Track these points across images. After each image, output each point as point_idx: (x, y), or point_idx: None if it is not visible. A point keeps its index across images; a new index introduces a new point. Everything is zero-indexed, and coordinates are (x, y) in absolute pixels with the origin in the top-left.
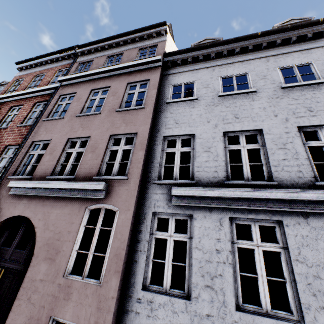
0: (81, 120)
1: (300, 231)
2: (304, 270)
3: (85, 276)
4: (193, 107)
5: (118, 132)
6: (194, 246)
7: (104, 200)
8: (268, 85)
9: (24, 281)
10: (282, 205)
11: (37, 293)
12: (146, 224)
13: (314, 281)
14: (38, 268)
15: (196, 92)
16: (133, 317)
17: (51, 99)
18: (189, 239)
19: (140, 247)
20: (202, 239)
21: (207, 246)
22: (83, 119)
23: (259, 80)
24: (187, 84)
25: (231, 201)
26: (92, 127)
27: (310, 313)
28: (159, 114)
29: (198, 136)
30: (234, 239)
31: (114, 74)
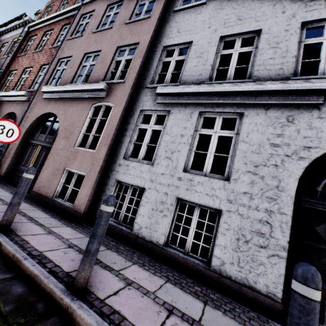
0: (96, 36)
1: (256, 120)
2: (245, 147)
3: (87, 147)
4: (199, 13)
5: (123, 44)
6: (165, 133)
7: (104, 99)
8: None
9: (51, 150)
10: (248, 99)
11: (58, 156)
12: (134, 118)
13: (250, 155)
14: (59, 143)
15: None
16: (115, 173)
17: (74, 19)
18: (163, 129)
19: (127, 133)
20: (172, 128)
21: (175, 132)
22: (98, 35)
23: None
24: None
25: (204, 98)
26: (104, 42)
27: (236, 174)
28: (164, 24)
29: (195, 43)
30: (198, 128)
31: None
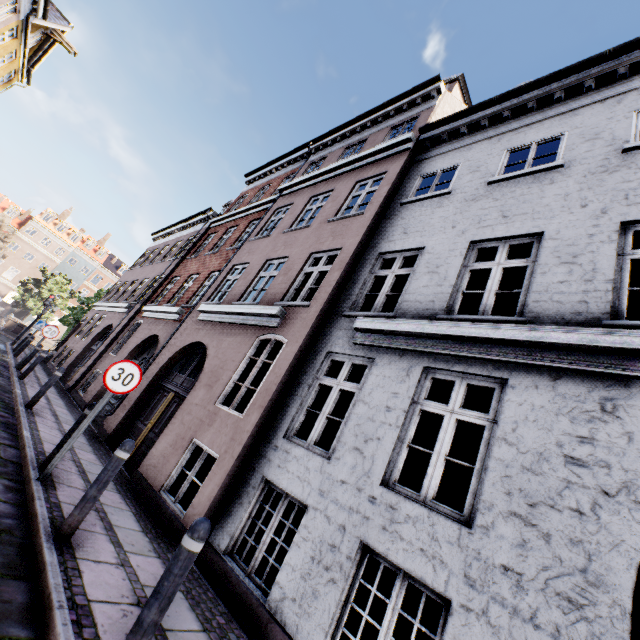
0: (287, 236)
1: (532, 398)
2: (509, 455)
3: (232, 407)
4: (439, 206)
5: (320, 249)
6: (360, 398)
7: (276, 330)
8: (596, 151)
9: (183, 403)
10: (515, 354)
11: (190, 416)
12: (315, 365)
13: (518, 474)
14: (198, 392)
15: (453, 183)
16: (264, 464)
17: (265, 215)
18: (359, 391)
19: (299, 391)
20: (374, 391)
21: (377, 400)
22: (289, 235)
23: (582, 143)
24: (445, 171)
25: (433, 343)
26: (295, 245)
27: (487, 515)
28: (385, 222)
29: (428, 250)
30: (420, 399)
31: (344, 171)
